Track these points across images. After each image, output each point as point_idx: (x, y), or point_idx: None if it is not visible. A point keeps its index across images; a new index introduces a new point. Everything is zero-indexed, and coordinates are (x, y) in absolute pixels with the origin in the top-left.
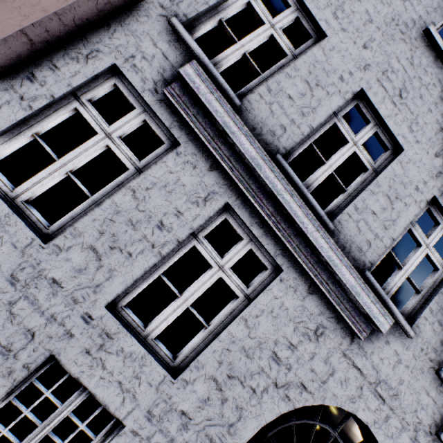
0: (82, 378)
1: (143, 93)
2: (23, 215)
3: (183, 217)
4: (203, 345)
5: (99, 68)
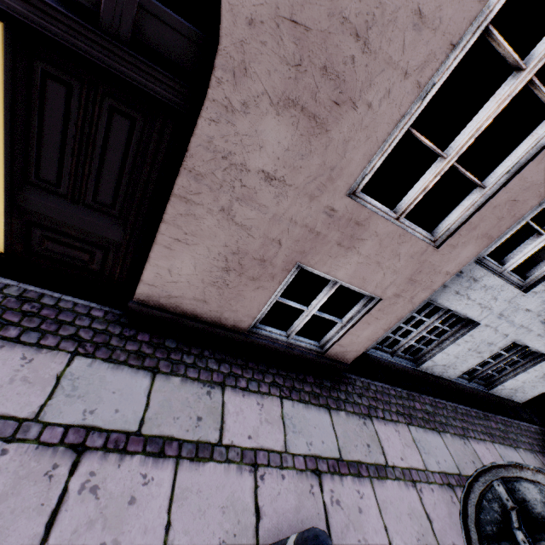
0: (531, 345)
1: None
2: (506, 280)
3: None
4: None
5: None
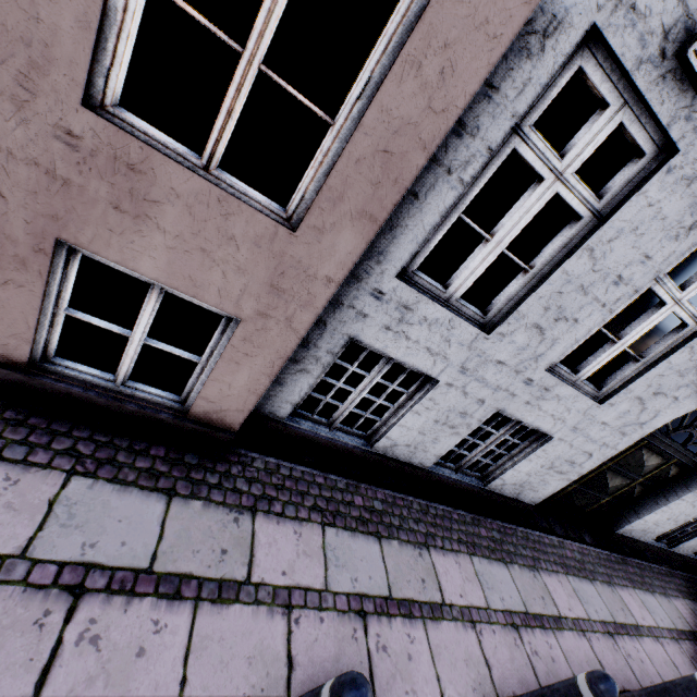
0: (521, 419)
1: (636, 71)
2: (459, 313)
3: (649, 262)
4: (632, 375)
5: (563, 51)
